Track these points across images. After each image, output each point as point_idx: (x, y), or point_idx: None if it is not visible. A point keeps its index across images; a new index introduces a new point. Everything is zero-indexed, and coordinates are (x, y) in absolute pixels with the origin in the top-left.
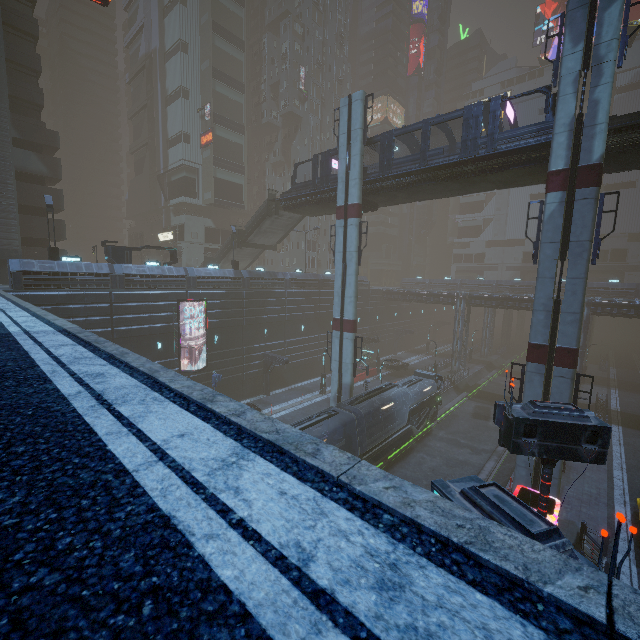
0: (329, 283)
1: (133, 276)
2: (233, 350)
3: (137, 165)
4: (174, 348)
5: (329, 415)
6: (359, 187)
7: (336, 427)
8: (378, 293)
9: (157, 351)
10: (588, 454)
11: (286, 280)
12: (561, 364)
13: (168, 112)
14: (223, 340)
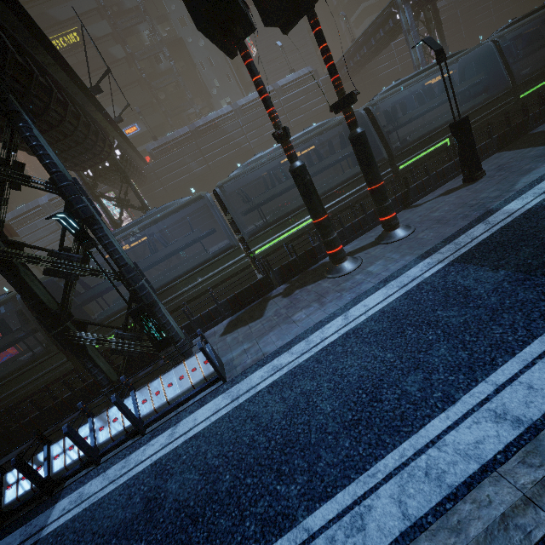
0: None
1: None
2: None
3: None
4: None
5: None
6: None
7: None
8: None
9: None
10: None
11: None
12: None
13: None
14: None
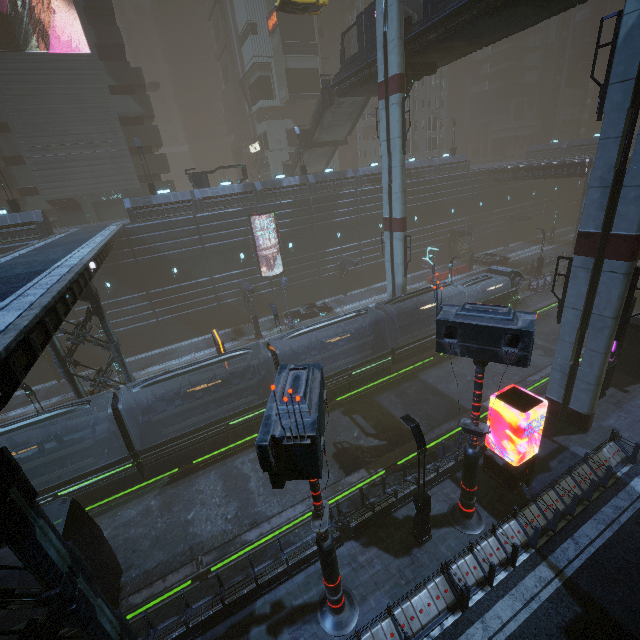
0: (411, 172)
1: (210, 199)
2: (307, 256)
3: (224, 74)
4: (254, 258)
5: (357, 314)
6: (398, 50)
7: (373, 325)
8: (481, 174)
9: (241, 261)
10: (509, 357)
11: (356, 178)
12: (613, 256)
13: (233, 0)
14: (297, 247)
